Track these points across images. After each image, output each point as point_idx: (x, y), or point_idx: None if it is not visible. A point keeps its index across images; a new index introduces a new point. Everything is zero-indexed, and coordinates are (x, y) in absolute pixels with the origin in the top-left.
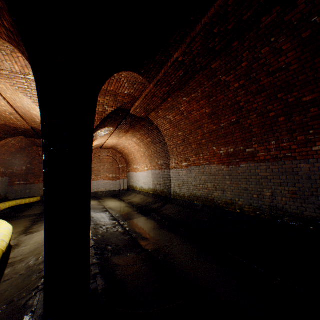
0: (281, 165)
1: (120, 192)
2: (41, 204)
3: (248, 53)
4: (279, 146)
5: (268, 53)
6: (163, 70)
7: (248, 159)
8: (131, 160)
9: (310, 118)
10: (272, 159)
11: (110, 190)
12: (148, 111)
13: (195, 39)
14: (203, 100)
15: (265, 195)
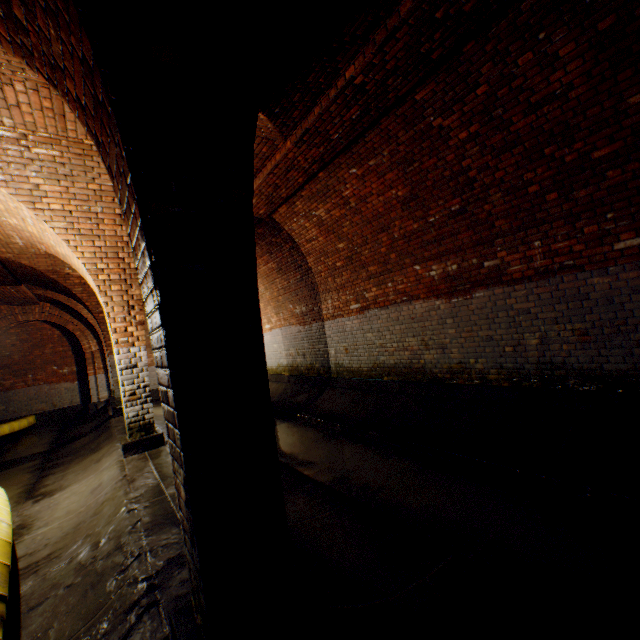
0: (556, 285)
1: None
2: (39, 431)
3: (492, 65)
4: (550, 250)
5: (531, 65)
6: (318, 107)
7: (489, 282)
8: None
9: (607, 191)
10: (537, 276)
11: None
12: (274, 203)
13: (395, 34)
14: (393, 171)
15: (529, 345)
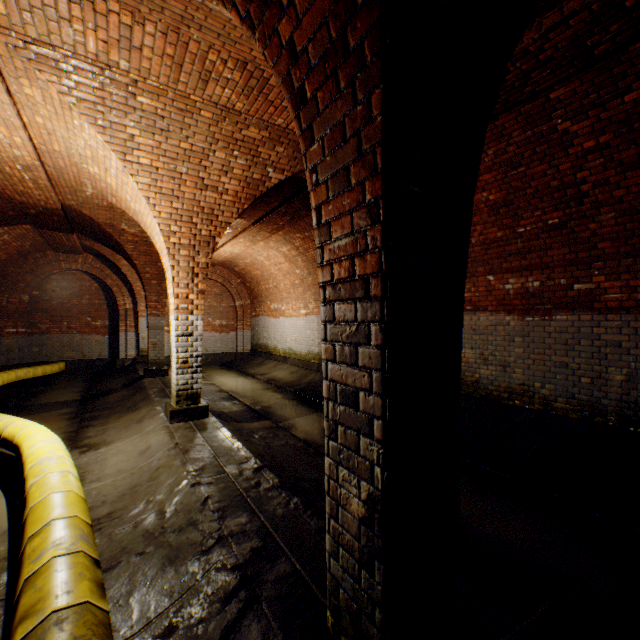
0: None
1: (237, 358)
2: (68, 378)
3: None
4: None
5: None
6: None
7: (575, 305)
8: (264, 292)
9: None
10: (638, 309)
11: (215, 353)
12: None
13: (569, 20)
14: (492, 172)
15: (611, 380)
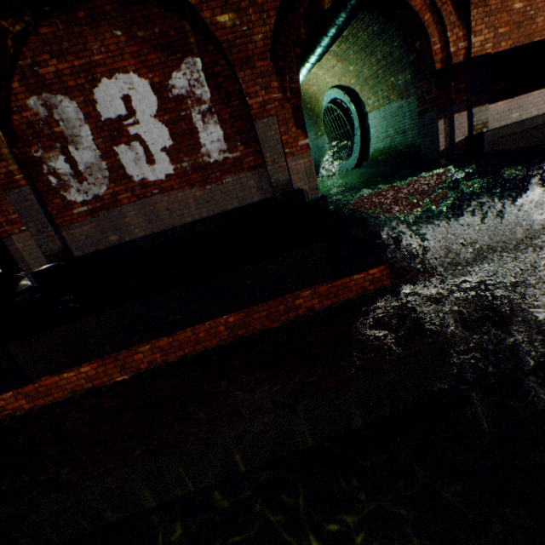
0: None
1: None
2: None
3: None
4: None
5: None
6: None
7: None
8: None
9: None
10: None
11: None
12: None
13: None
14: None
15: None
